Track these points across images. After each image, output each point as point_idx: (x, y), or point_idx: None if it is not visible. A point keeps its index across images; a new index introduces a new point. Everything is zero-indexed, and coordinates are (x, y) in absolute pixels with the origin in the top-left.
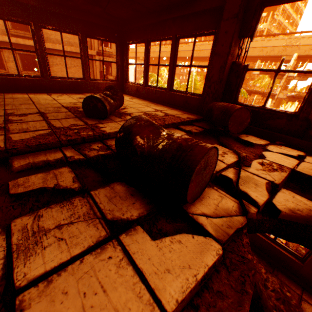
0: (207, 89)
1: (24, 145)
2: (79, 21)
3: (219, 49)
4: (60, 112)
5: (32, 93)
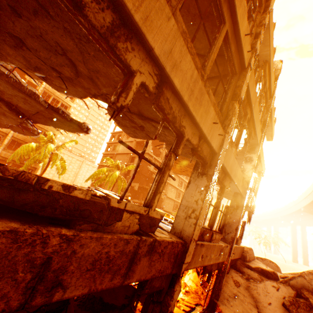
0: None
1: None
2: None
3: None
4: None
5: None
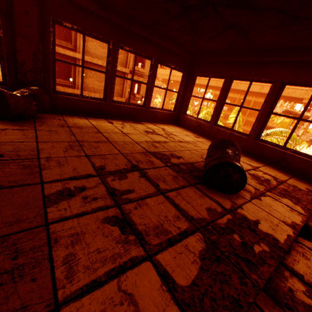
0: None
1: None
2: (157, 45)
3: None
4: (157, 166)
5: (90, 117)
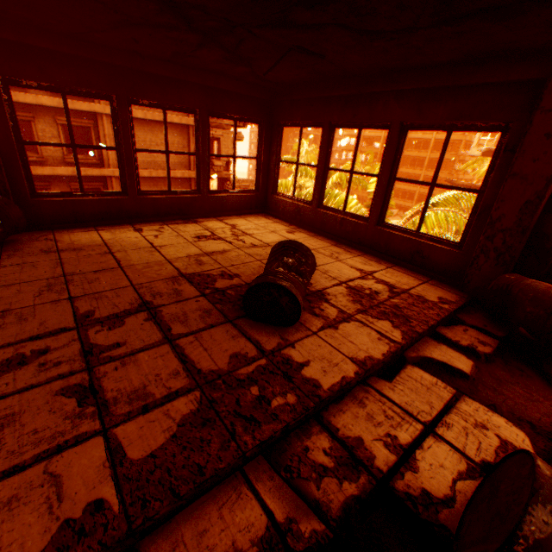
0: (484, 241)
1: (166, 490)
2: (198, 88)
3: (525, 166)
4: (185, 299)
5: (104, 225)
